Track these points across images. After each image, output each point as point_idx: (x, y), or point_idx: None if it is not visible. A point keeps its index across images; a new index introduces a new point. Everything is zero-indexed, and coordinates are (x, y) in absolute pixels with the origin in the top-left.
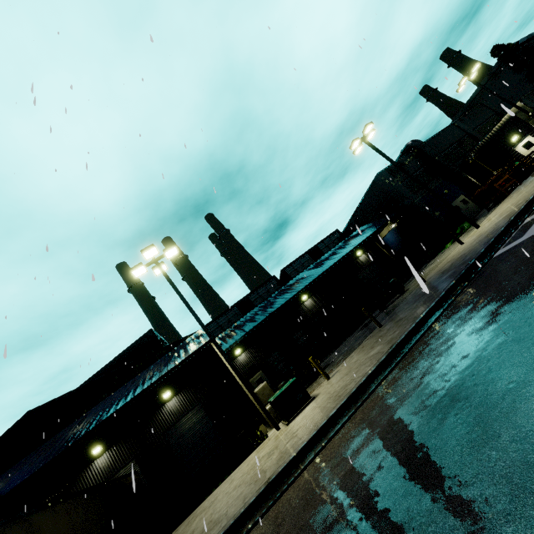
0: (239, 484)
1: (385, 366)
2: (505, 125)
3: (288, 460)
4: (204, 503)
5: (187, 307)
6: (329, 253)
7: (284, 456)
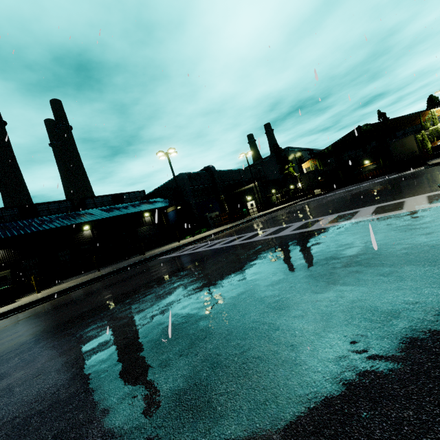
0: None
1: (58, 295)
2: (249, 189)
3: None
4: None
5: None
6: (125, 204)
7: None
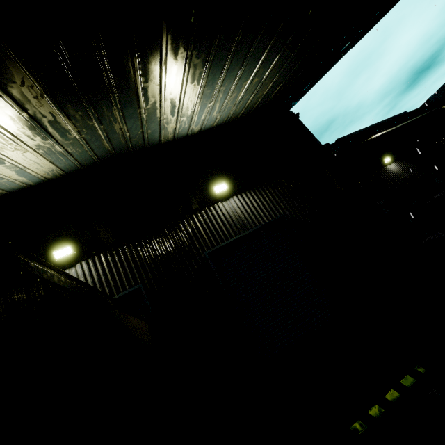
0: None
1: None
2: None
3: None
4: None
5: None
6: None
7: None
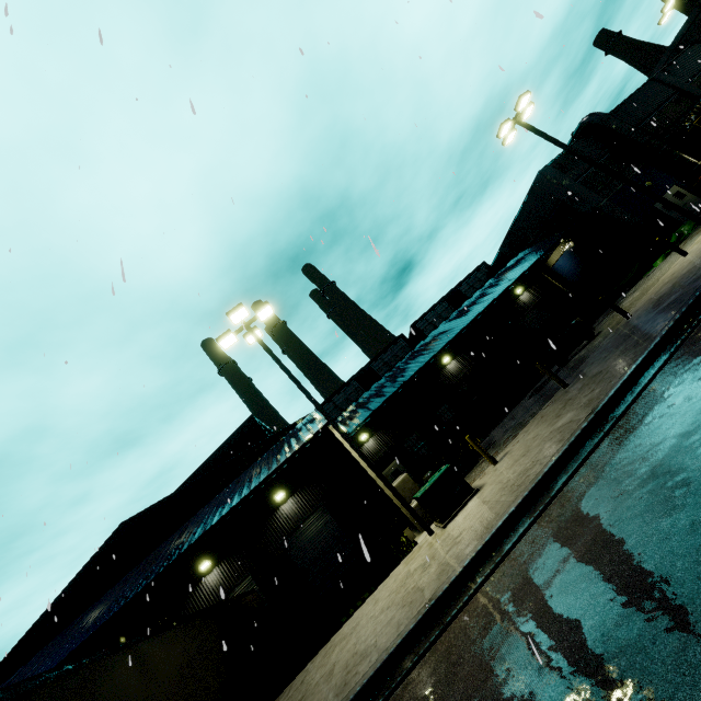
0: (388, 606)
1: (587, 439)
2: None
3: (454, 575)
4: (343, 629)
5: (293, 382)
6: (475, 295)
7: (448, 570)
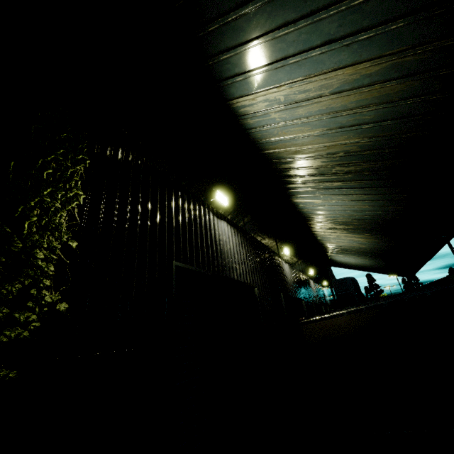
0: None
1: None
2: None
3: None
4: None
5: None
6: None
7: None
